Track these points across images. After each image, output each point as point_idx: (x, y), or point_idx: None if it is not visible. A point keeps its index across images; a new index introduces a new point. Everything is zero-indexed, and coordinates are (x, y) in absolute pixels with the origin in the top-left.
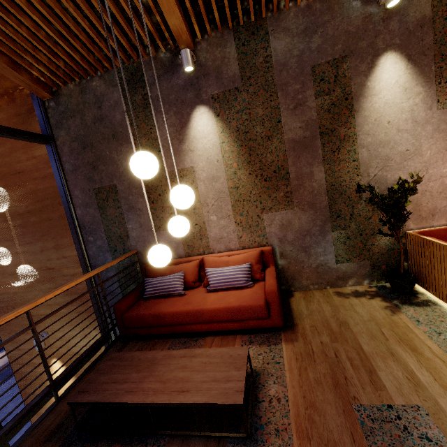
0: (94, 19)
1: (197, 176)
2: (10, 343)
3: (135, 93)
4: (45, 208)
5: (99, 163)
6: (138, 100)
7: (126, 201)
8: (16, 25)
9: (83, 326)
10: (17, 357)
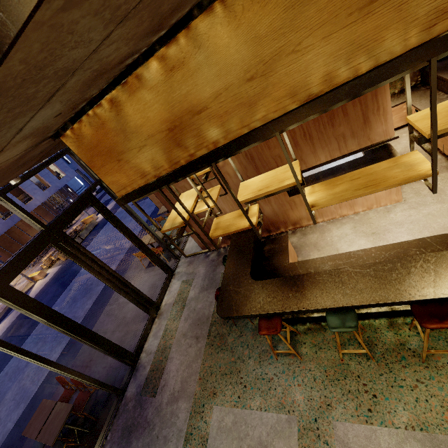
0: None
1: None
2: None
3: None
4: None
5: None
6: None
7: None
8: None
9: None
10: None
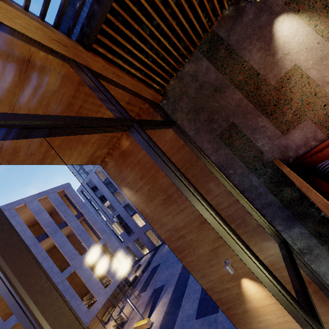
0: (191, 14)
1: (303, 68)
2: (202, 278)
3: (218, 51)
4: (187, 170)
5: (212, 115)
6: (223, 54)
7: (247, 128)
8: (151, 53)
9: (255, 242)
10: (212, 287)
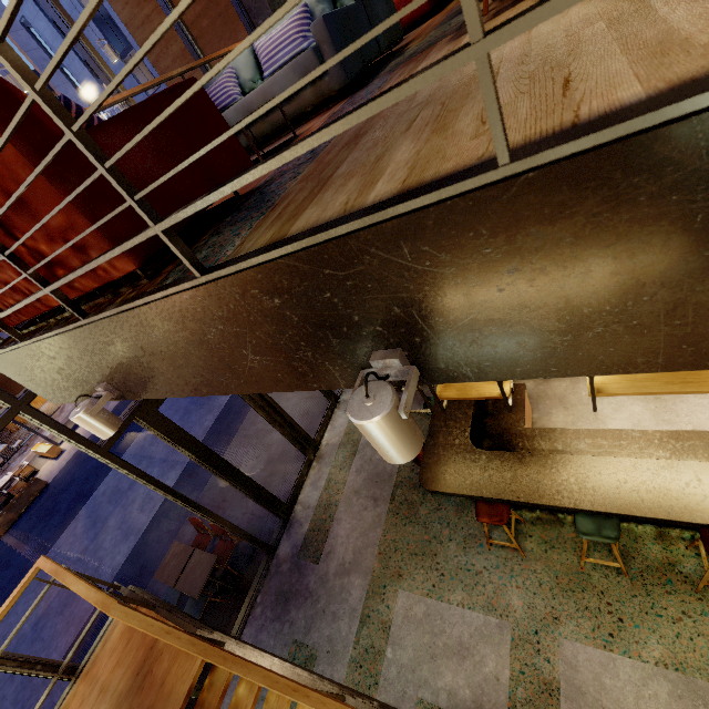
0: None
1: None
2: None
3: None
4: (210, 3)
5: None
6: None
7: None
8: None
9: None
10: None
